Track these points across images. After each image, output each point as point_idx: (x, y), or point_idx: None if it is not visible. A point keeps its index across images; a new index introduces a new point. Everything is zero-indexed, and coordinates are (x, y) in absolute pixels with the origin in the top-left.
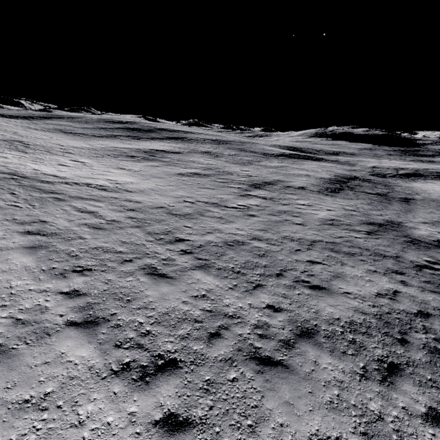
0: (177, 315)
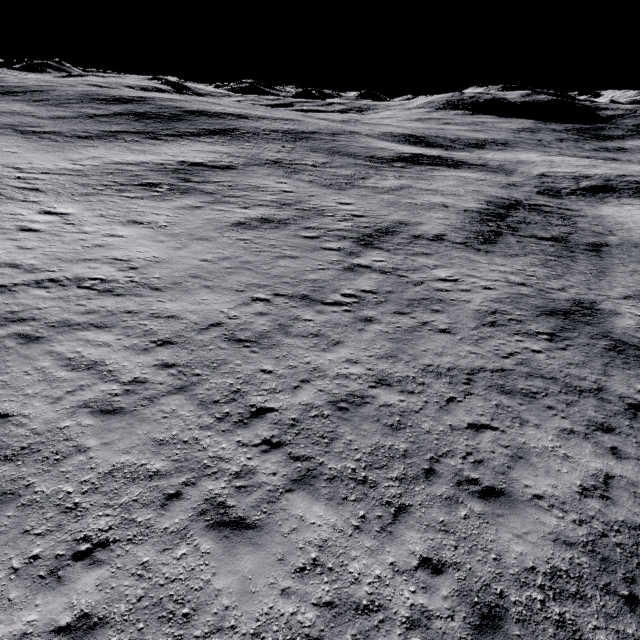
0: (275, 635)
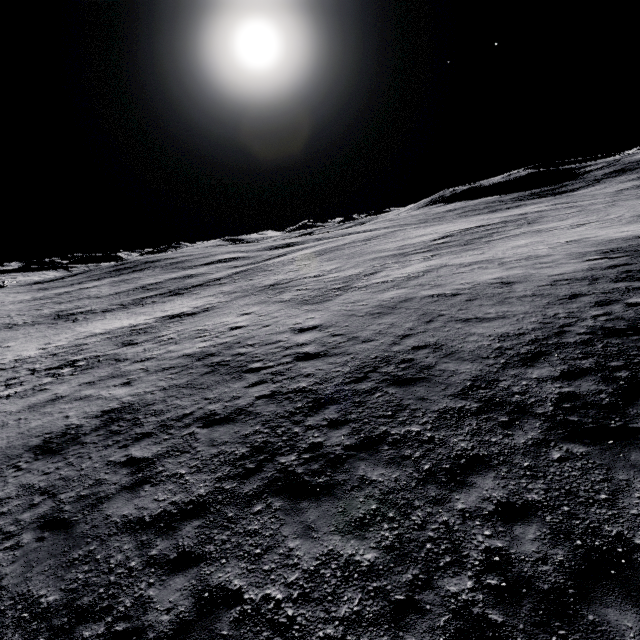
0: None
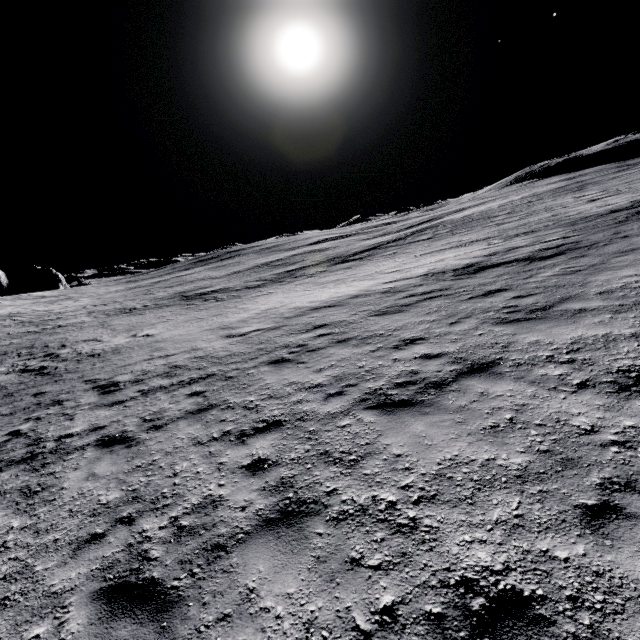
0: None
